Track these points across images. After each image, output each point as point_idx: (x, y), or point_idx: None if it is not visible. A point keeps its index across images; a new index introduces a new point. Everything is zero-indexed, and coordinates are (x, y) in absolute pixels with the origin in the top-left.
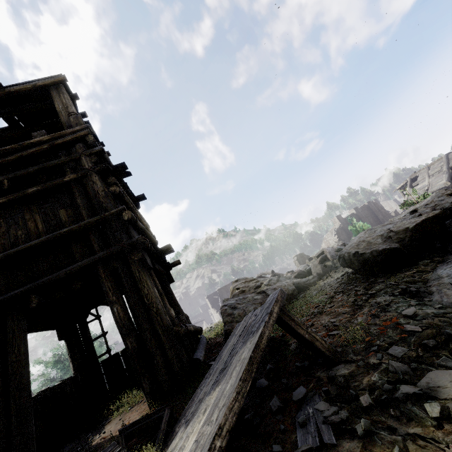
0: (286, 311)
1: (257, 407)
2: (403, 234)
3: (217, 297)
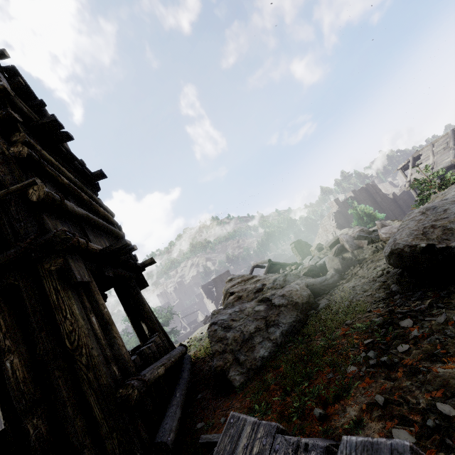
0: None
1: None
2: None
3: (212, 287)
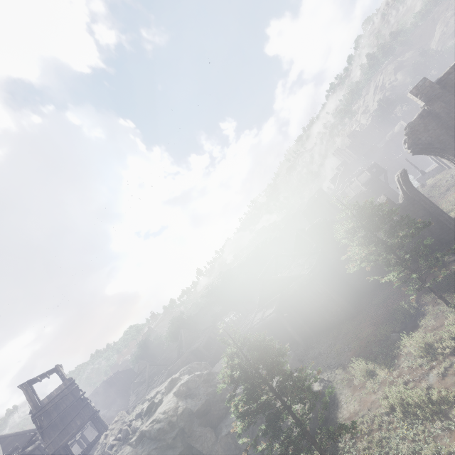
0: None
1: None
2: None
3: None
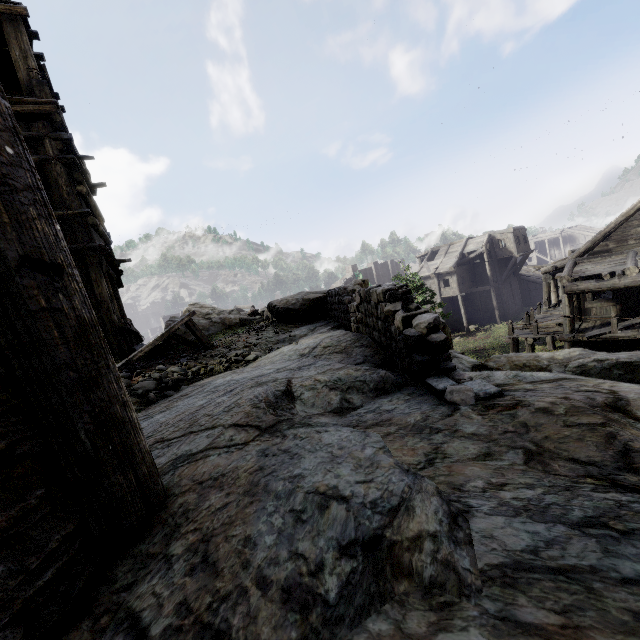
0: (193, 322)
1: (164, 360)
2: (306, 302)
3: None
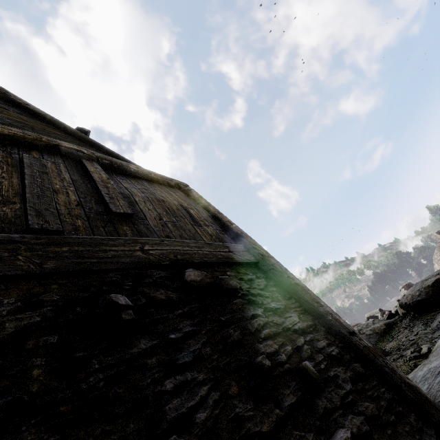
0: None
1: None
2: (427, 289)
3: None
